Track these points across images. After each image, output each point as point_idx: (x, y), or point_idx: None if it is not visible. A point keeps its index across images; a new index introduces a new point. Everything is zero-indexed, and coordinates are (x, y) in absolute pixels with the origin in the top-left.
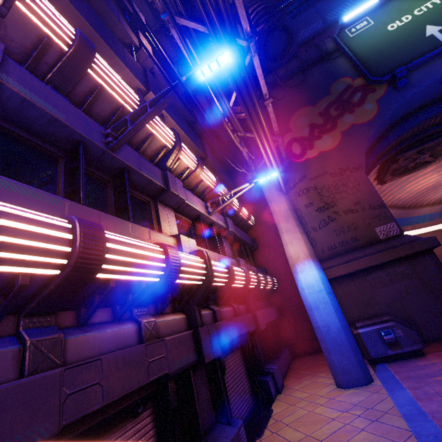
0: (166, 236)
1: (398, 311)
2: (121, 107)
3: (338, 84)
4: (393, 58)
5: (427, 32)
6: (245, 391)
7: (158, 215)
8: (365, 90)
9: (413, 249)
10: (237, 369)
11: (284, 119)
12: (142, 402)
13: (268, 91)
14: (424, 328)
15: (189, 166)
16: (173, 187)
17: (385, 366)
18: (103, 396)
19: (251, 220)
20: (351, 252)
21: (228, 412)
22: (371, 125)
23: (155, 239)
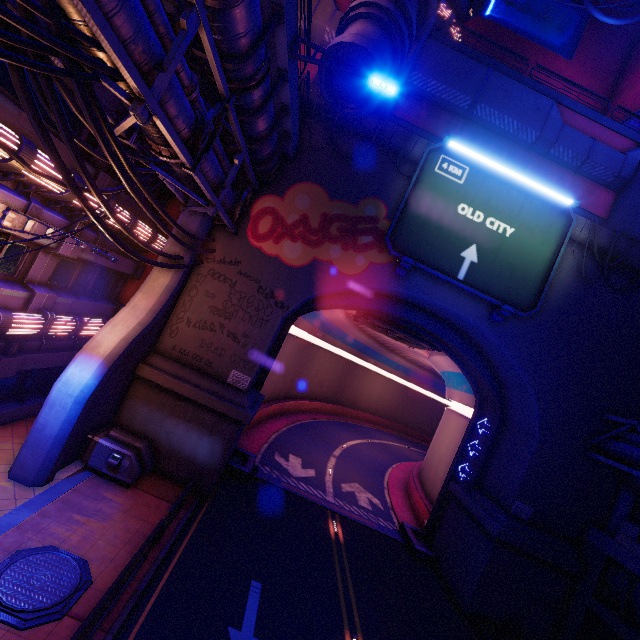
0: None
1: (170, 443)
2: None
3: (373, 205)
4: (423, 241)
5: (467, 251)
6: None
7: None
8: (379, 241)
9: (229, 412)
10: None
11: (293, 177)
12: None
13: (268, 137)
14: (173, 466)
15: None
16: None
17: (86, 477)
18: None
19: (156, 246)
20: (194, 371)
21: None
22: (340, 280)
23: None
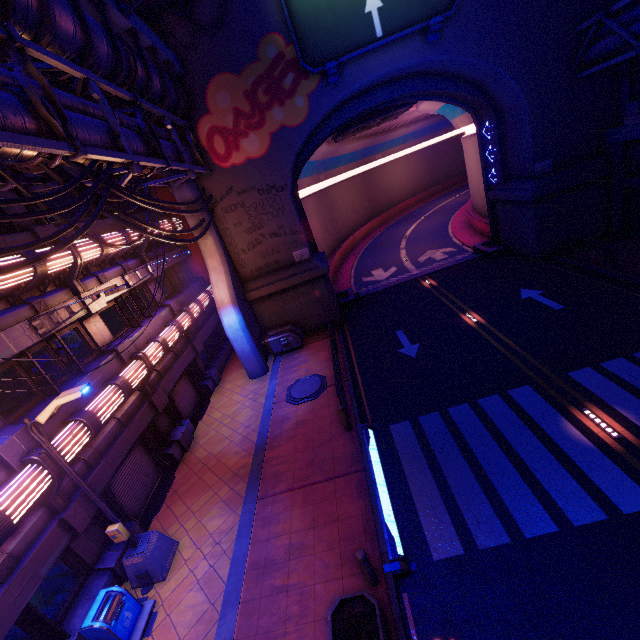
0: (109, 358)
1: (300, 317)
2: (21, 286)
3: (269, 44)
4: (328, 35)
5: (368, 4)
6: (192, 397)
7: (89, 334)
8: (299, 71)
9: (313, 276)
10: (184, 388)
11: (200, 88)
12: (134, 444)
13: (166, 86)
14: (312, 325)
15: (93, 257)
16: (93, 307)
17: (280, 358)
18: (122, 456)
19: (178, 228)
20: (274, 273)
21: (181, 418)
22: (300, 132)
23: (104, 370)
